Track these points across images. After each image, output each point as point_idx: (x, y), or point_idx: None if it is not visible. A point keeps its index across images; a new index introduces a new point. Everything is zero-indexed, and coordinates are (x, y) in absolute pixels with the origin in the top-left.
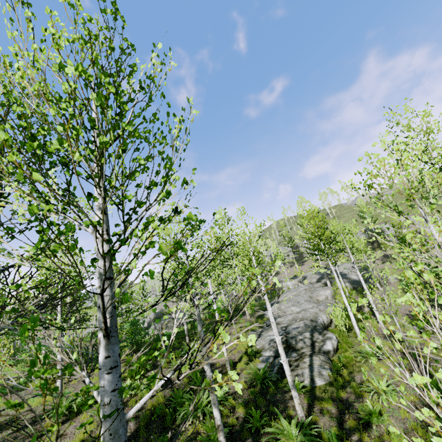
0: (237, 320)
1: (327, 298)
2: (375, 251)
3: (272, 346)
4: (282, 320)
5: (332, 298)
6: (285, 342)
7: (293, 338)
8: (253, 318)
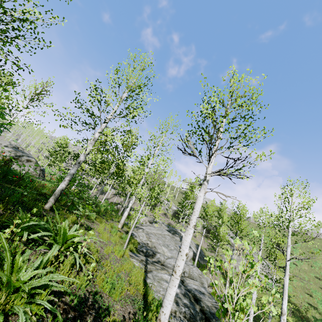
0: (111, 223)
1: (187, 258)
2: (207, 239)
3: (183, 312)
4: (163, 260)
5: (189, 260)
6: (204, 317)
7: (217, 319)
8: (124, 232)
